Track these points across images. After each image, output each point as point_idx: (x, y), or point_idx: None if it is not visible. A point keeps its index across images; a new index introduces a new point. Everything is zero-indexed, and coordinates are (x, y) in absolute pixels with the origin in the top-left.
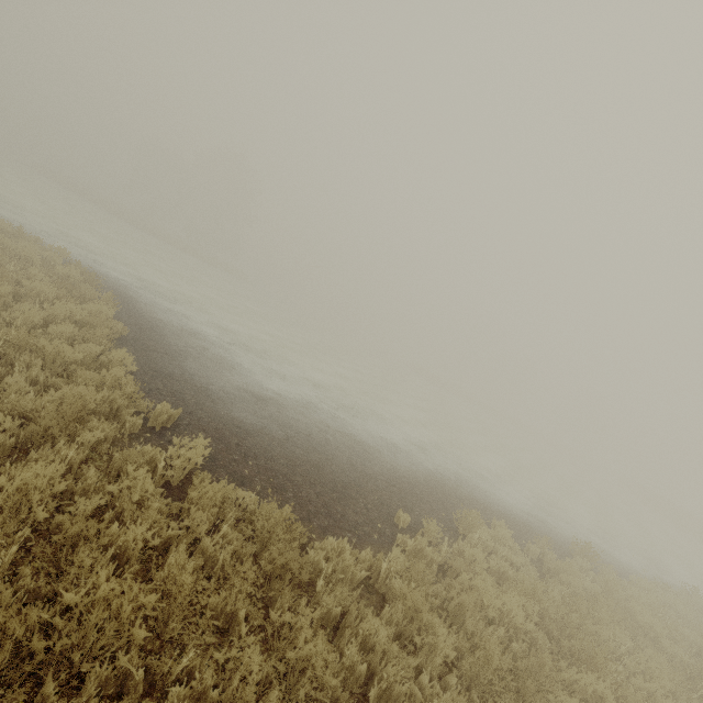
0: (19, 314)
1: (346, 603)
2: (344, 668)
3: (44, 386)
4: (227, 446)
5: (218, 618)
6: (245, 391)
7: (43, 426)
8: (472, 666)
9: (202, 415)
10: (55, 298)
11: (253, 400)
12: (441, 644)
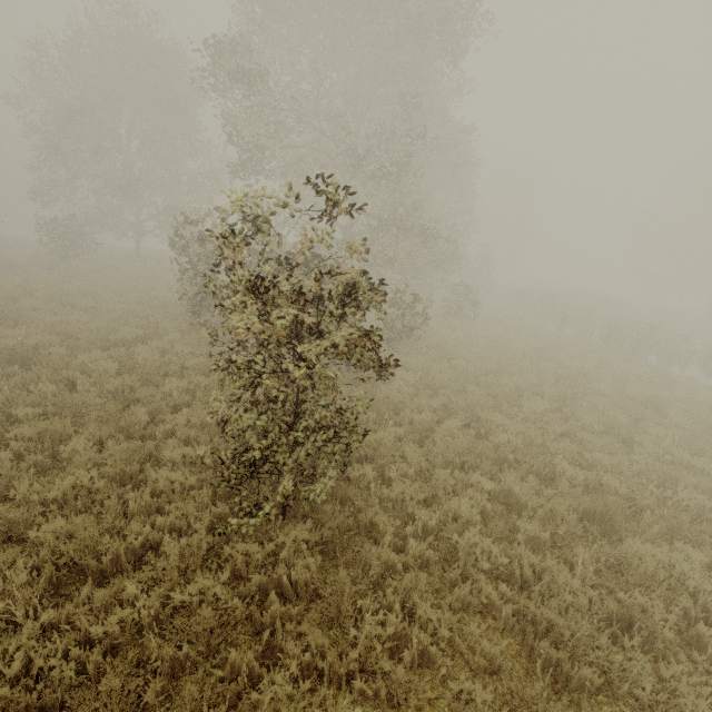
0: None
1: None
2: None
3: None
4: None
5: None
6: None
7: None
8: None
9: None
10: None
11: None
12: None
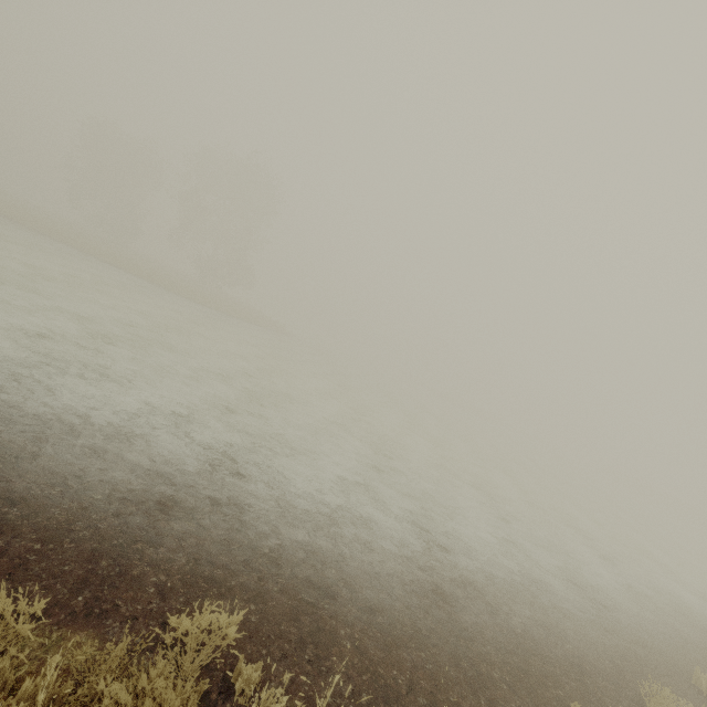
0: None
1: None
2: None
3: None
4: None
5: None
6: None
7: None
8: None
9: None
10: None
11: None
12: None
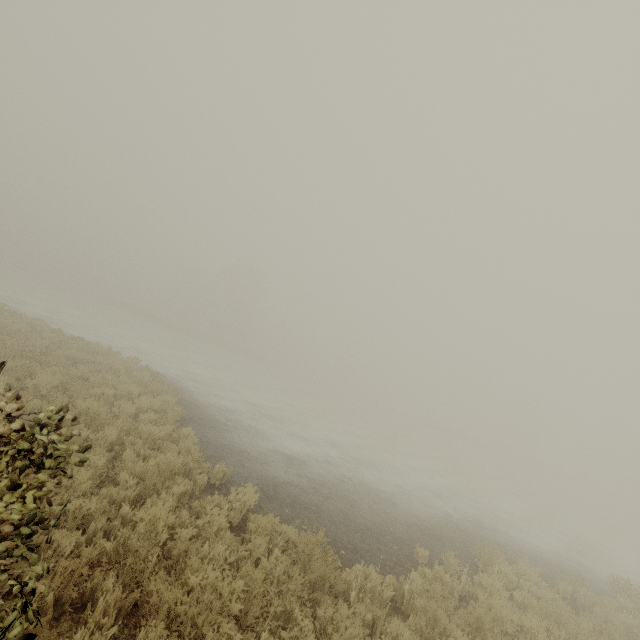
0: (122, 409)
1: (376, 614)
2: None
3: (142, 457)
4: (267, 496)
5: (279, 618)
6: (274, 453)
7: (152, 482)
8: None
9: (245, 473)
10: (137, 395)
11: (281, 459)
12: None
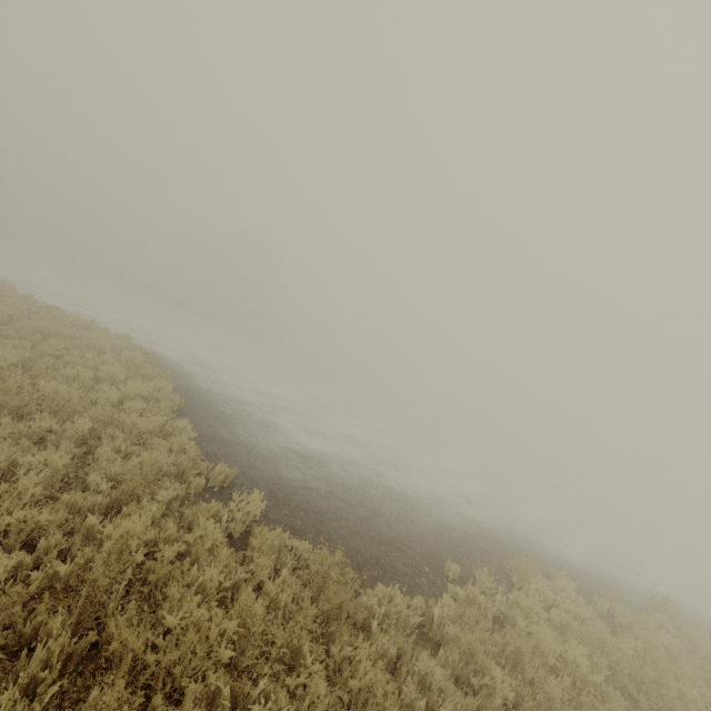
0: (101, 395)
1: (401, 646)
2: (404, 705)
3: (124, 454)
4: (278, 502)
5: (284, 654)
6: (289, 451)
7: (131, 487)
8: (534, 710)
9: (253, 475)
10: (125, 378)
11: (297, 459)
12: (498, 685)
